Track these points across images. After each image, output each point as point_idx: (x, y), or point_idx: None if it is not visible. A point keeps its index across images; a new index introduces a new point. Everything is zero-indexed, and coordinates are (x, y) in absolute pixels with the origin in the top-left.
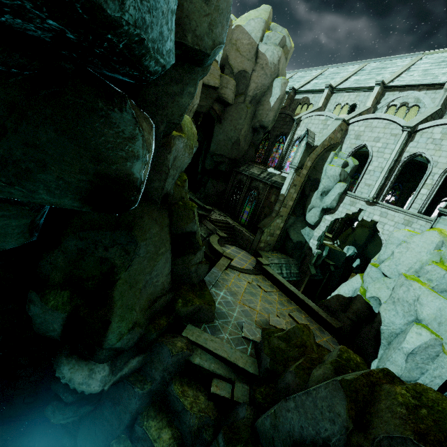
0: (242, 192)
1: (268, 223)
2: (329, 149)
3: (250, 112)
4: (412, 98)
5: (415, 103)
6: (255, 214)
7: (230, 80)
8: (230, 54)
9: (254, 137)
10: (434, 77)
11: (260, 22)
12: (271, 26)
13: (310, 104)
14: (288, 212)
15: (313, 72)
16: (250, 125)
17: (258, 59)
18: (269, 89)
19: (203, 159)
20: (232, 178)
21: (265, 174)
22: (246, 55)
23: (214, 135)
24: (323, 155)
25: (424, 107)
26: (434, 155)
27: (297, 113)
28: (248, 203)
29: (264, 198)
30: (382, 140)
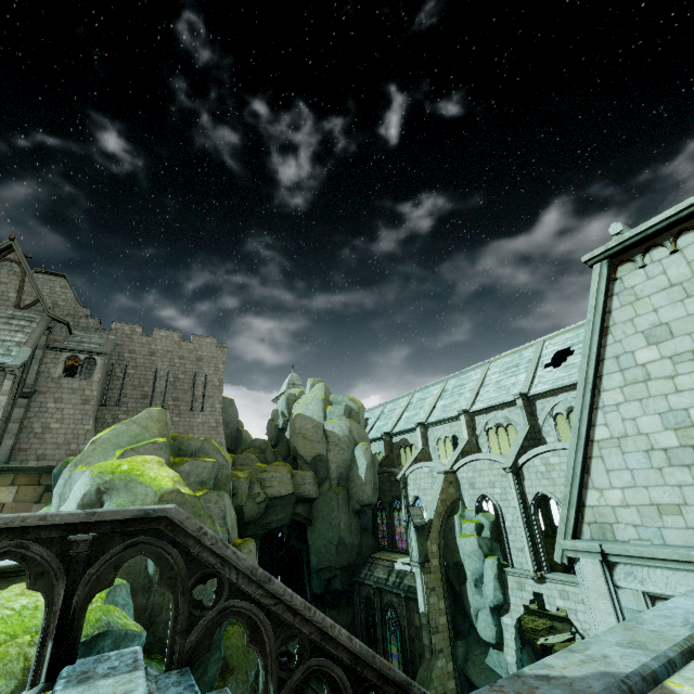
0: (375, 618)
1: (426, 679)
2: (451, 511)
3: (341, 497)
4: (501, 418)
5: (508, 422)
6: (407, 658)
7: (306, 474)
8: (297, 444)
9: (362, 520)
10: (506, 390)
11: (318, 403)
12: (331, 399)
13: (411, 445)
14: (447, 637)
15: (402, 402)
16: (349, 510)
17: (328, 437)
18: (353, 460)
19: (308, 579)
20: (356, 595)
21: (394, 575)
22: (314, 438)
23: (309, 544)
24: (448, 523)
25: (518, 425)
26: (555, 492)
27: (400, 466)
28: (391, 637)
29: (405, 622)
30: (496, 483)
